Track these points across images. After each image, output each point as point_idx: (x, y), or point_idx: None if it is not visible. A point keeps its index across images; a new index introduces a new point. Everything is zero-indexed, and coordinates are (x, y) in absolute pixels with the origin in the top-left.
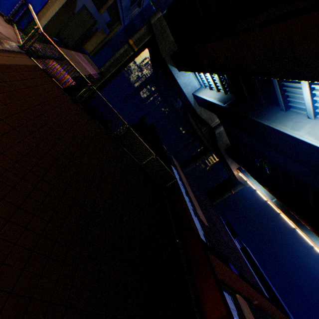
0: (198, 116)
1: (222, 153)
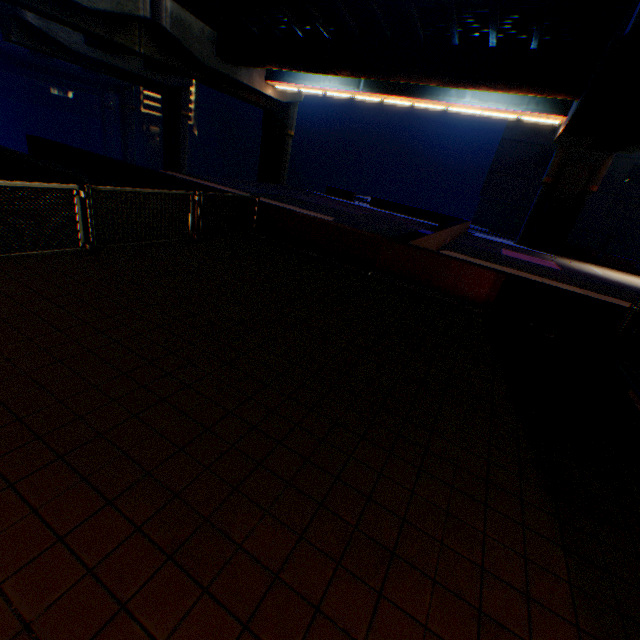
0: (89, 14)
1: (220, 71)
